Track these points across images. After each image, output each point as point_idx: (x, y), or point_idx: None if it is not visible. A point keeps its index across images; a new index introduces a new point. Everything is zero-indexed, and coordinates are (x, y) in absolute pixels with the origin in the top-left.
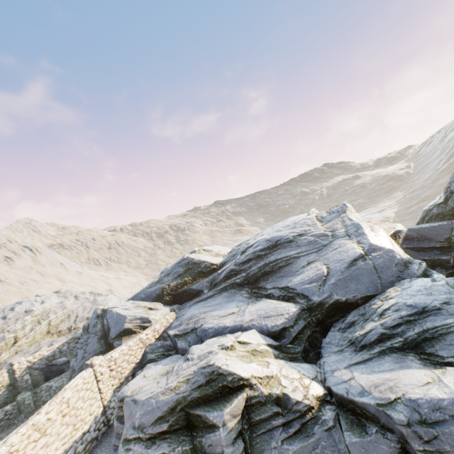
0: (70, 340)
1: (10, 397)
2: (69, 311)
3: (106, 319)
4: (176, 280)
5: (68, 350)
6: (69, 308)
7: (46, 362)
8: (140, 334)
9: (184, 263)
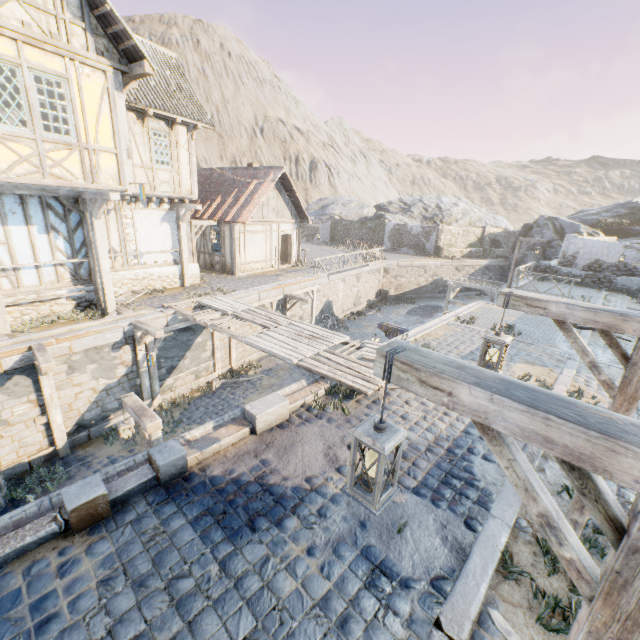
0: (506, 231)
1: (476, 246)
2: (478, 217)
3: (557, 223)
4: (613, 219)
5: (503, 237)
6: (478, 215)
7: (493, 237)
8: (596, 237)
9: (628, 206)
